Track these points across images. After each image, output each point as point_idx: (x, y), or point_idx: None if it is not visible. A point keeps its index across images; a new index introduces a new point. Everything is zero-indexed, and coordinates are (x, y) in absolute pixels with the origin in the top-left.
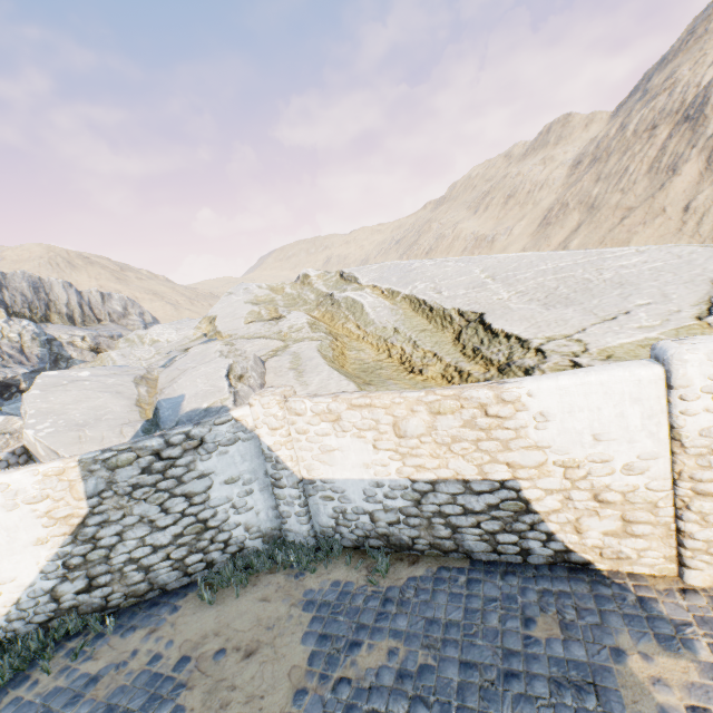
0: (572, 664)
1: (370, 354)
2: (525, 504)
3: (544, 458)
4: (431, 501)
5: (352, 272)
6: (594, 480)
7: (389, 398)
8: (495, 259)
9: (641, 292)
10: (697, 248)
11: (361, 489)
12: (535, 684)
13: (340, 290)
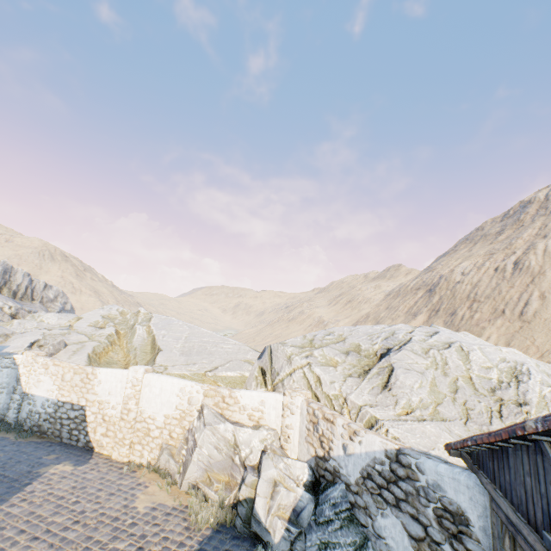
0: (42, 462)
1: (119, 356)
2: (85, 417)
3: (96, 398)
4: (61, 411)
5: (154, 316)
6: (105, 410)
7: (66, 364)
8: (199, 330)
9: (210, 358)
10: (248, 348)
11: (42, 401)
12: (23, 463)
13: (139, 323)
